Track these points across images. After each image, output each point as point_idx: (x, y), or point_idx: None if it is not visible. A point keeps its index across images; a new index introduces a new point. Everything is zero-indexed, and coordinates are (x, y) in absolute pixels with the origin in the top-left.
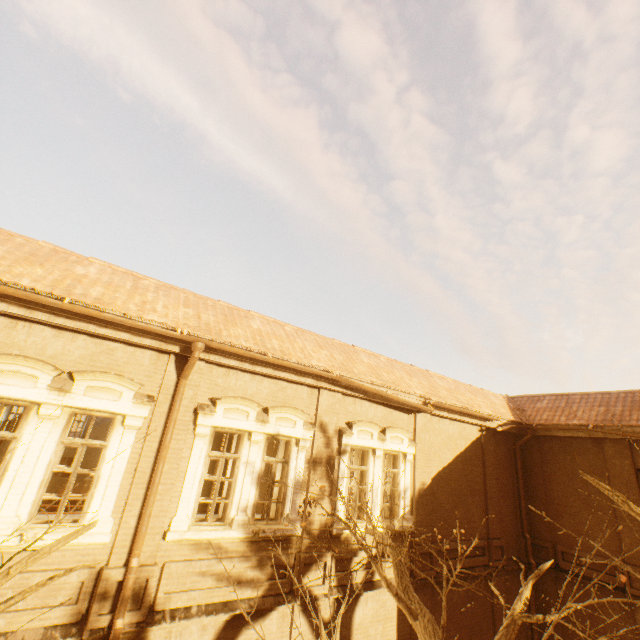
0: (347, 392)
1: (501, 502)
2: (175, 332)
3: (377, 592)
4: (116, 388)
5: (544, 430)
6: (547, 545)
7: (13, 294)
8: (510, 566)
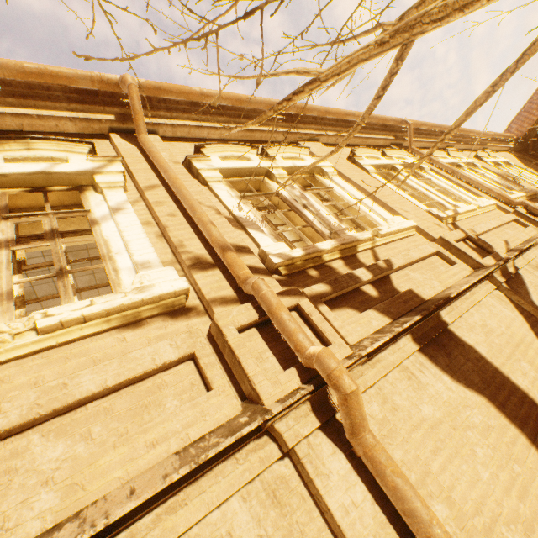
0: (456, 143)
1: None
2: (393, 117)
3: None
4: (400, 156)
5: (534, 130)
6: None
7: (339, 113)
8: None
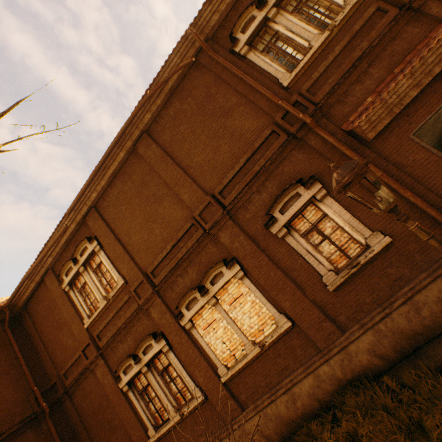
0: None
1: None
2: None
3: None
4: None
5: (20, 300)
6: (56, 379)
7: None
8: (5, 435)
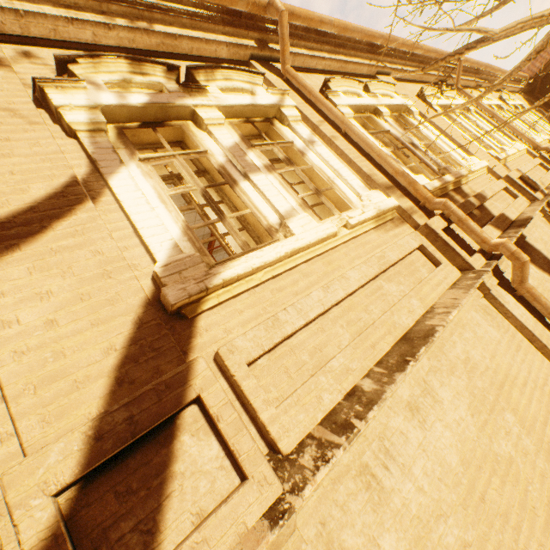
0: (485, 82)
1: None
2: (447, 52)
3: None
4: (452, 96)
5: (544, 71)
6: None
7: (411, 46)
8: None
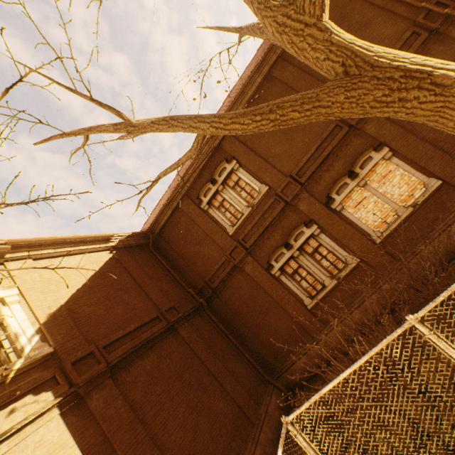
0: None
1: (160, 285)
2: None
3: (17, 442)
4: None
5: (157, 227)
6: (202, 284)
7: None
8: (187, 313)
